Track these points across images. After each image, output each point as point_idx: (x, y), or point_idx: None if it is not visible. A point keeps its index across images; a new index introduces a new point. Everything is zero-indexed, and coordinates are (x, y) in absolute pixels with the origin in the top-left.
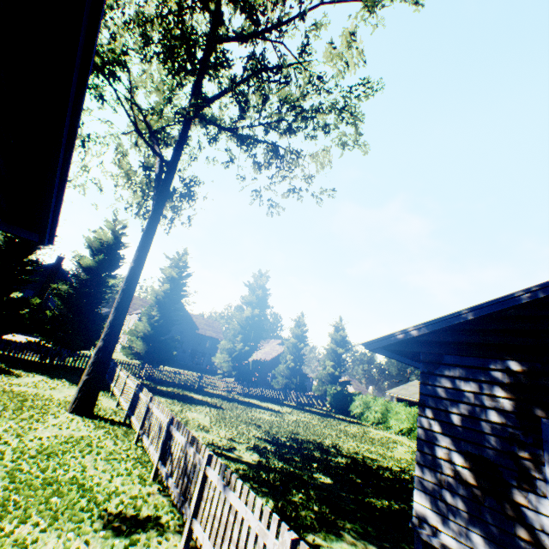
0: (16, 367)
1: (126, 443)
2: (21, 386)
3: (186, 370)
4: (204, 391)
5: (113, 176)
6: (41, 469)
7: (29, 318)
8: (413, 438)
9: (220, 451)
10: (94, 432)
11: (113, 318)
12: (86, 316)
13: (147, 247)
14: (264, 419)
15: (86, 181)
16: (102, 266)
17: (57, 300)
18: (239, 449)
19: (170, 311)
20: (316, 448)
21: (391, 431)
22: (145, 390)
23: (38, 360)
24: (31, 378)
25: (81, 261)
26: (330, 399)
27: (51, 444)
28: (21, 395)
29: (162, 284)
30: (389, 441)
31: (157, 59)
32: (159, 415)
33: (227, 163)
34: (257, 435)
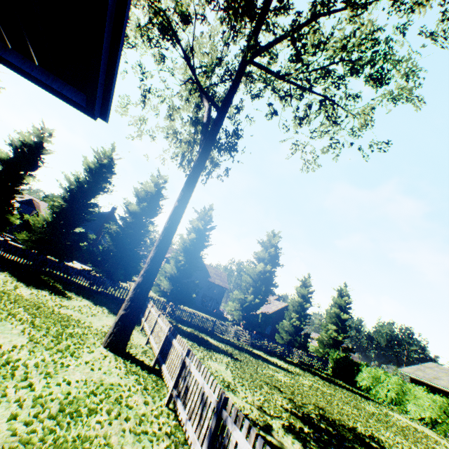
0: (70, 289)
1: (156, 403)
2: (68, 309)
3: (197, 310)
4: (217, 335)
5: (165, 128)
6: (55, 448)
7: (85, 250)
8: (440, 433)
9: (259, 432)
10: (124, 379)
11: (154, 255)
12: (127, 253)
13: (191, 188)
14: (281, 380)
15: (142, 132)
16: (144, 212)
17: (108, 237)
18: (277, 430)
19: (193, 258)
20: (356, 438)
21: (409, 416)
22: (179, 338)
23: (87, 286)
24: (78, 302)
25: (129, 206)
26: (333, 364)
27: (77, 395)
28: (66, 318)
29: (189, 233)
30: (419, 434)
31: (219, 8)
32: (200, 381)
33: (271, 115)
34: (285, 406)
